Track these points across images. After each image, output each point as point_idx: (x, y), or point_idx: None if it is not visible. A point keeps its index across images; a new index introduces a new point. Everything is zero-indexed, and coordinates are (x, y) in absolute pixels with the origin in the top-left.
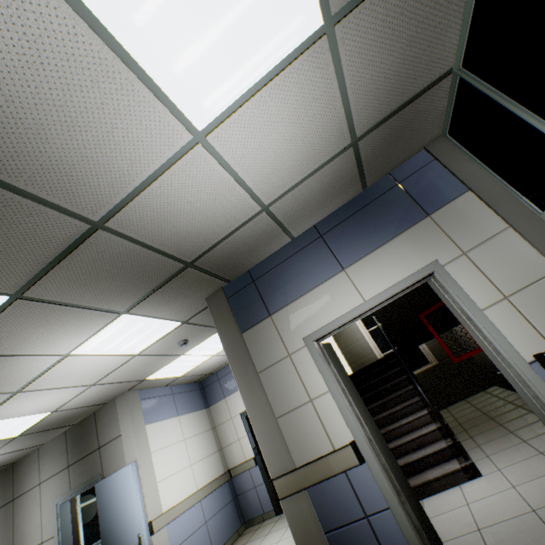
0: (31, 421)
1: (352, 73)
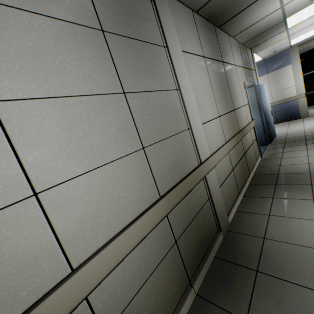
0: (294, 23)
1: None
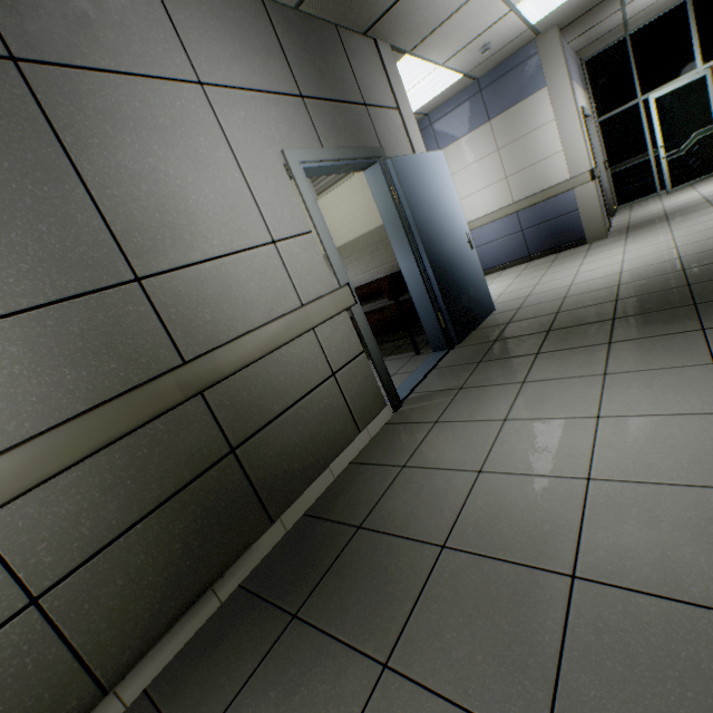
0: None
1: None
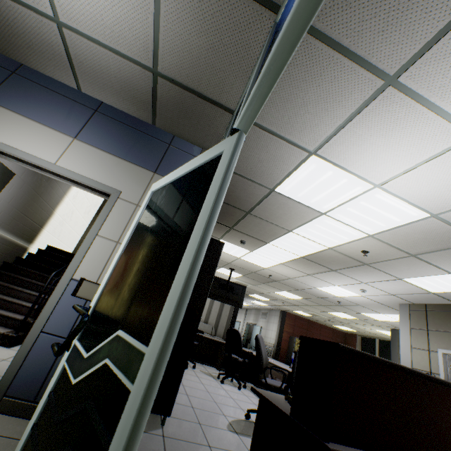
0: None
1: (168, 9)
